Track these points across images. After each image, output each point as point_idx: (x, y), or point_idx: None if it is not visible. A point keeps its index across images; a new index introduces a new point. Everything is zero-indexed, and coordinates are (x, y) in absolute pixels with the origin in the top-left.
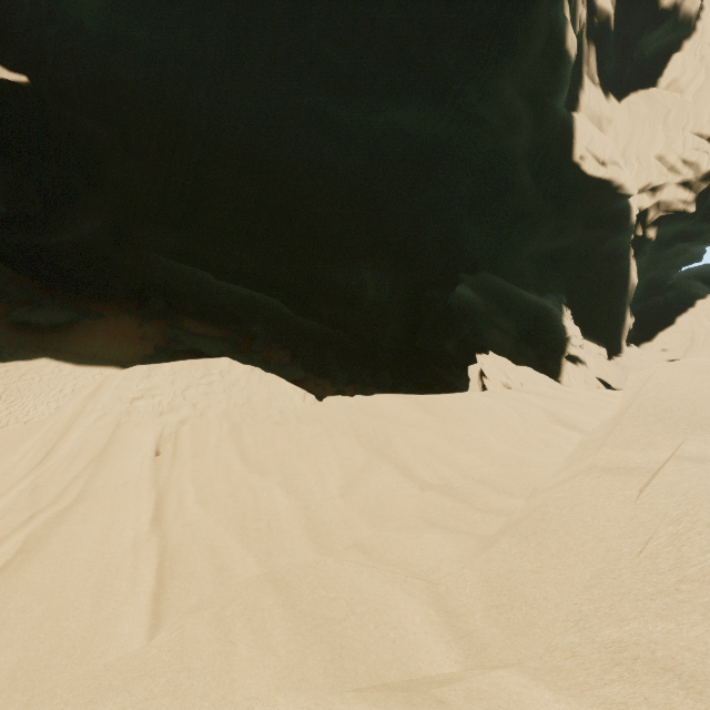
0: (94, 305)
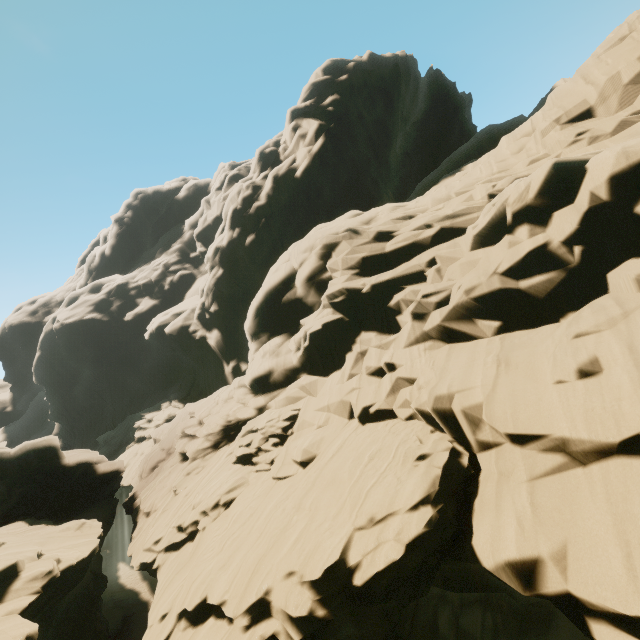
0: None
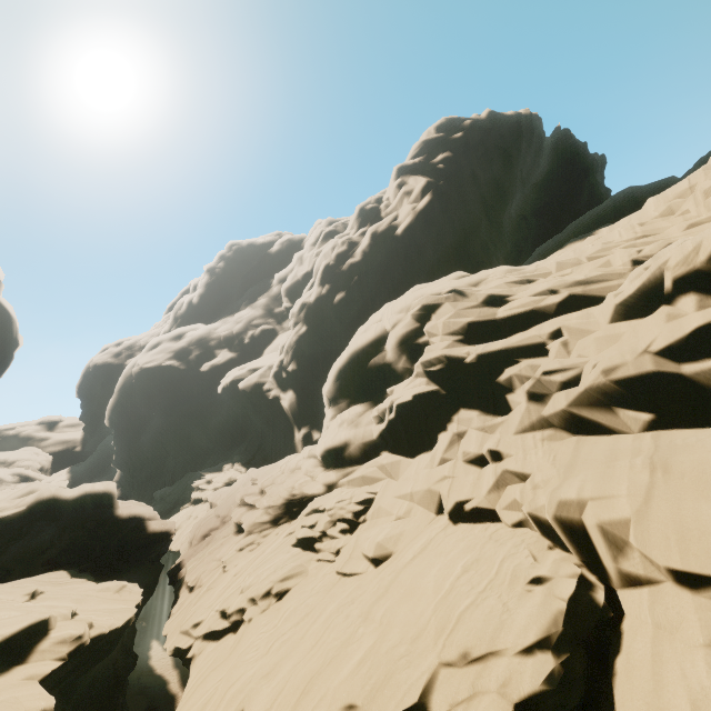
0: None
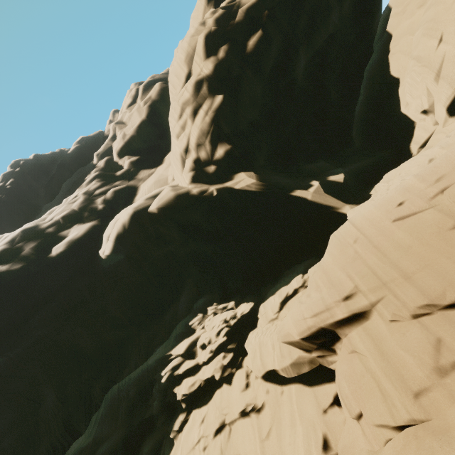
0: None
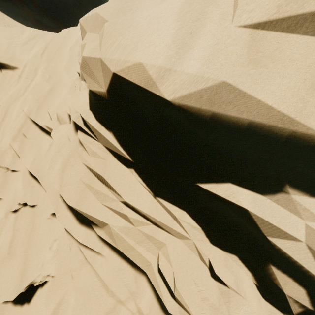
0: (60, 25)
